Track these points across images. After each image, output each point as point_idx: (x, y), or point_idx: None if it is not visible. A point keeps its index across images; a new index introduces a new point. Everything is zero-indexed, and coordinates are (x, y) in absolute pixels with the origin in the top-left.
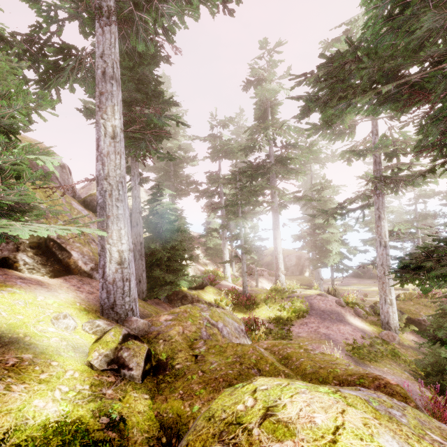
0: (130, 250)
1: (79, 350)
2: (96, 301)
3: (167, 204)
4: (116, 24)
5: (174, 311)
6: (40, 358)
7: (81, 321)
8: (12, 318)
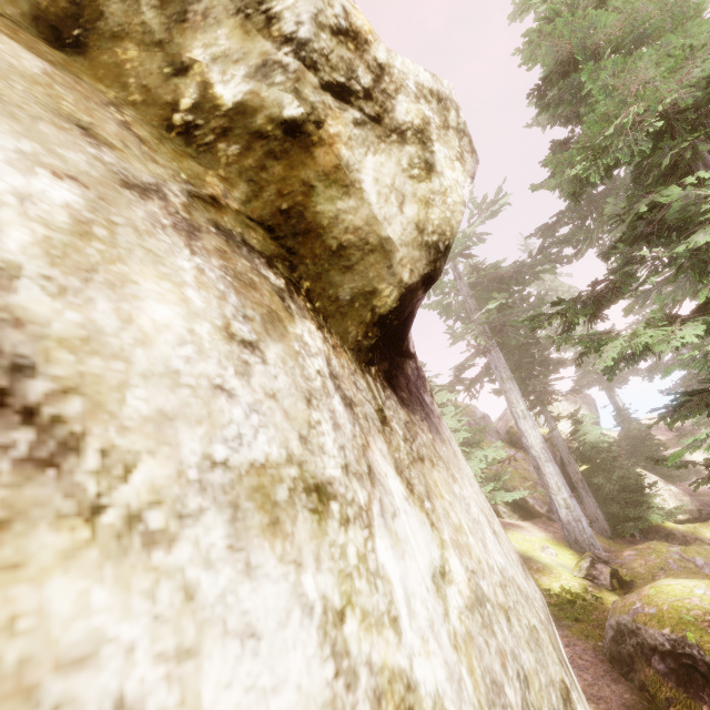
0: (571, 496)
1: (564, 567)
2: (562, 538)
3: (593, 430)
4: (494, 341)
5: (637, 547)
6: (546, 567)
7: (558, 551)
8: (522, 547)
